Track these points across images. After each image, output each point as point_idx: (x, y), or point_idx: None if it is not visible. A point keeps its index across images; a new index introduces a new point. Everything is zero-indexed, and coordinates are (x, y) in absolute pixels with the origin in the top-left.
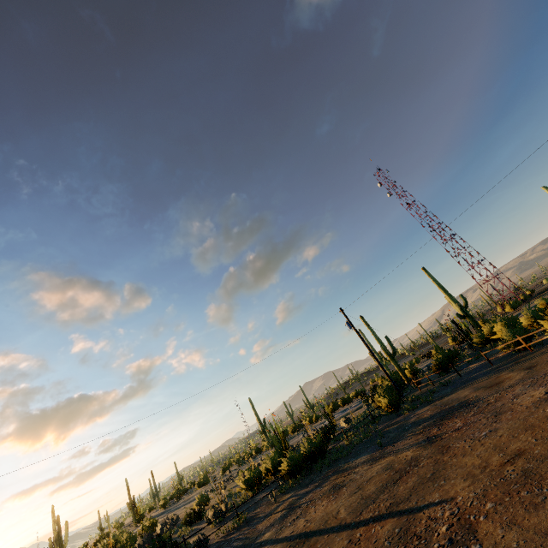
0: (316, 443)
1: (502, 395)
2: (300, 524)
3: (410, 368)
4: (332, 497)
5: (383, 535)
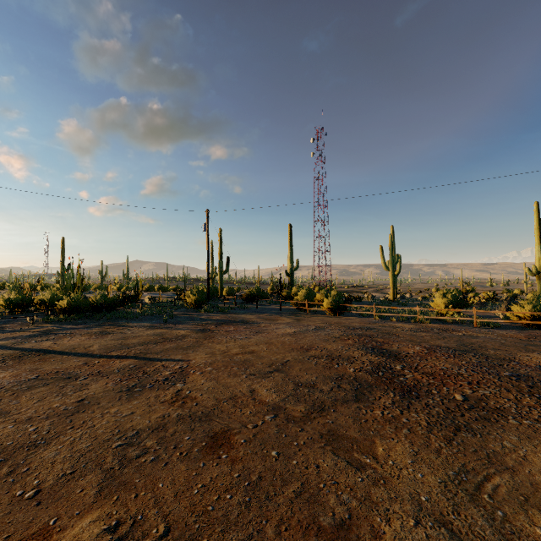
0: (109, 300)
1: (271, 325)
2: (46, 344)
3: (229, 289)
4: (94, 337)
5: (117, 366)
